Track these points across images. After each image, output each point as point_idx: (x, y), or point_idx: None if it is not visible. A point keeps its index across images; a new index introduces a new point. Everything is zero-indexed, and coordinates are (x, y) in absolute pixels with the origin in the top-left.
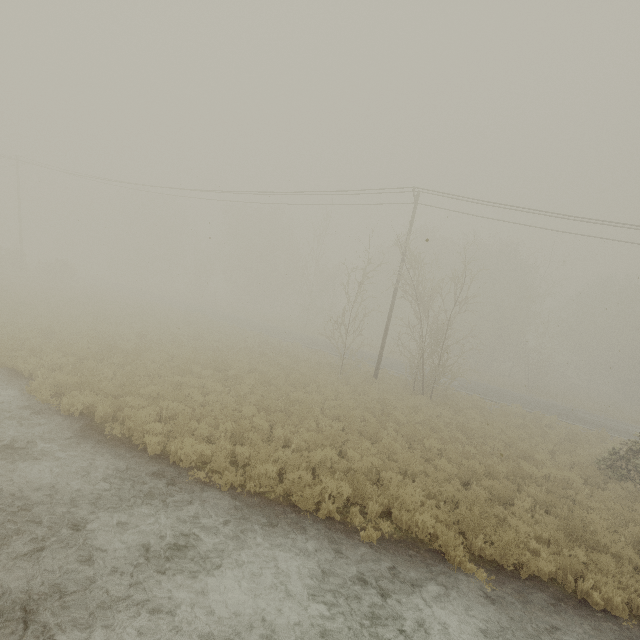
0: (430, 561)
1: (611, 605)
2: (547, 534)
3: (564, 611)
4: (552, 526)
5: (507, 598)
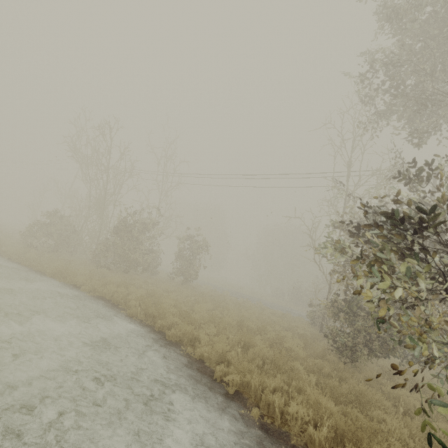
0: None
1: None
2: None
3: None
4: None
5: None
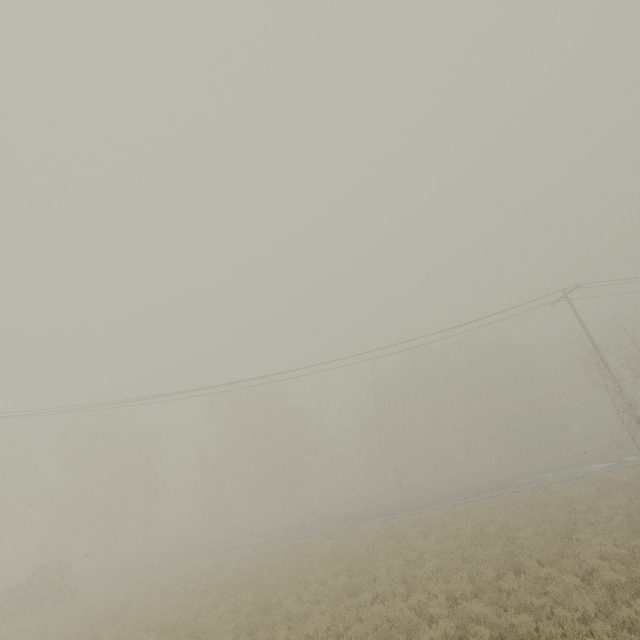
0: None
1: None
2: None
3: None
4: None
5: None
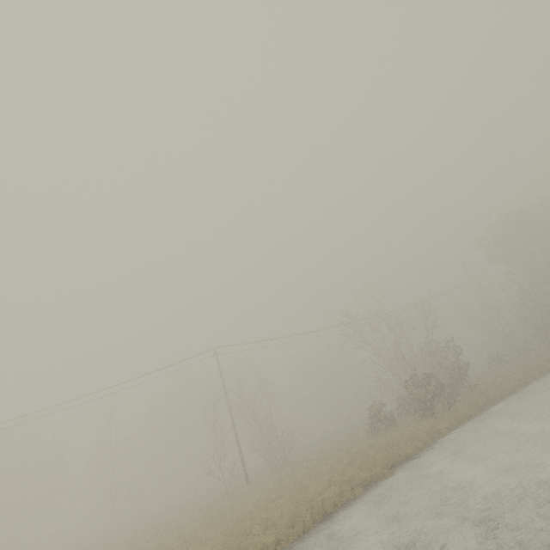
0: (377, 483)
1: (413, 451)
2: (386, 452)
3: (409, 461)
4: (384, 450)
5: (399, 470)
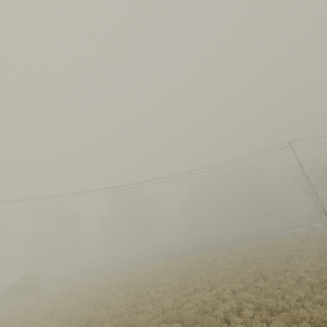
0: None
1: None
2: None
3: None
4: None
5: None
